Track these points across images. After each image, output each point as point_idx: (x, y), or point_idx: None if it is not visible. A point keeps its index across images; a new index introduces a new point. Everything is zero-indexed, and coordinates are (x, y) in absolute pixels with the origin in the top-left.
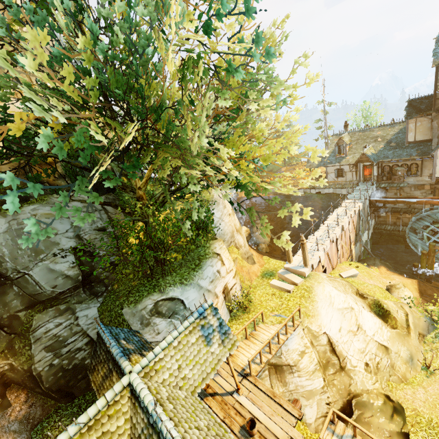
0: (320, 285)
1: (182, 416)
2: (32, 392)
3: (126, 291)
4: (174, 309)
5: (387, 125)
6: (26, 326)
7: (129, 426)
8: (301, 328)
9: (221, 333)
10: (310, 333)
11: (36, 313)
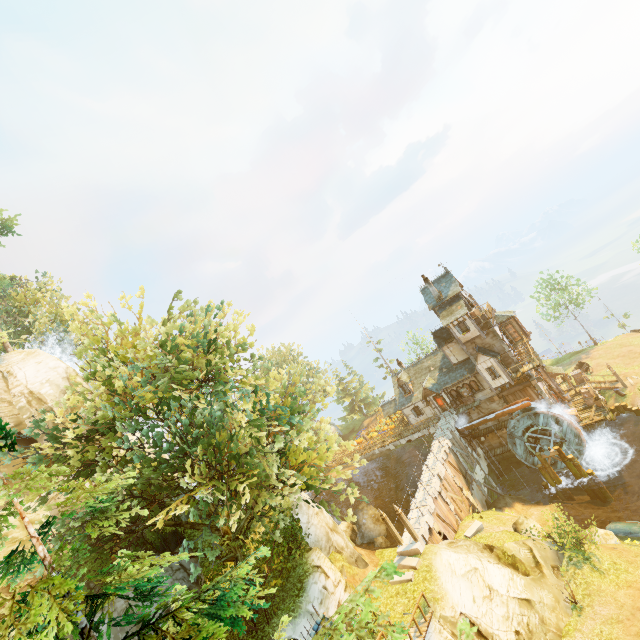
0: (437, 556)
1: None
2: None
3: None
4: None
5: (431, 354)
6: None
7: None
8: (435, 620)
9: None
10: (447, 622)
11: None
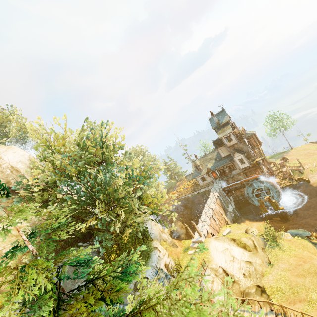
0: (210, 243)
1: None
2: None
3: None
4: None
5: (211, 152)
6: None
7: None
8: (208, 269)
9: (167, 279)
10: (213, 270)
11: None
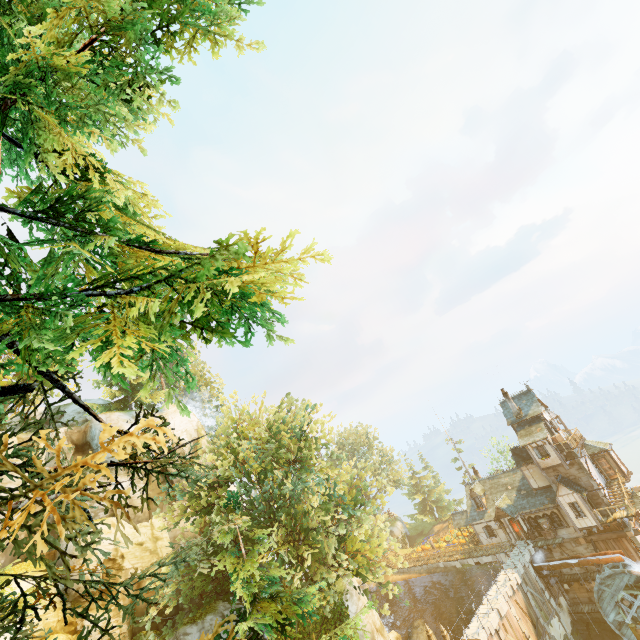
0: None
1: None
2: None
3: None
4: None
5: (509, 470)
6: None
7: None
8: None
9: None
10: None
11: None
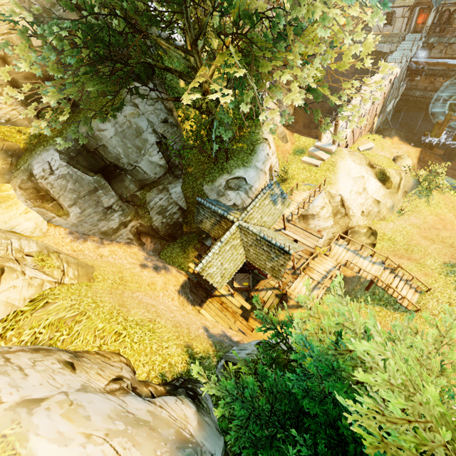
0: (343, 160)
1: (272, 236)
2: (153, 237)
3: (201, 174)
4: (239, 184)
5: None
6: (143, 201)
7: (242, 242)
8: (324, 192)
9: (282, 198)
10: (329, 195)
11: (147, 192)
